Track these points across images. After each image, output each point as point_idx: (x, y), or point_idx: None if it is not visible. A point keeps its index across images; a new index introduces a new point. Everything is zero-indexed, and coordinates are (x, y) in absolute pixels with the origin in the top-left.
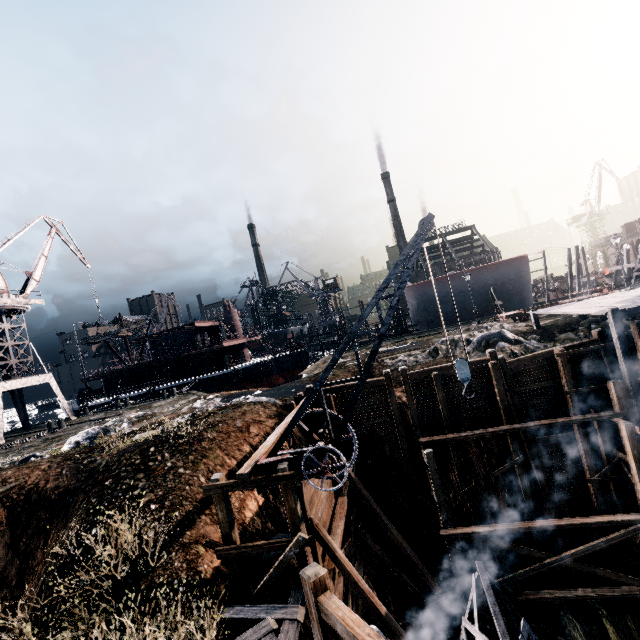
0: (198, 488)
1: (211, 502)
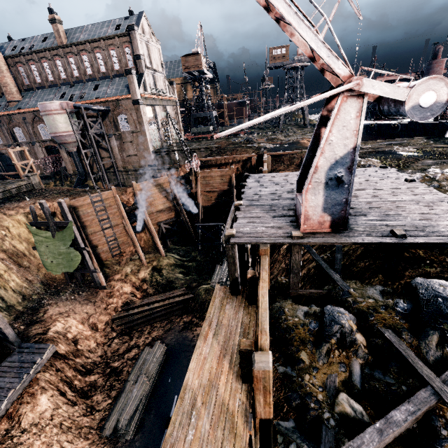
0: (211, 163)
1: (210, 167)
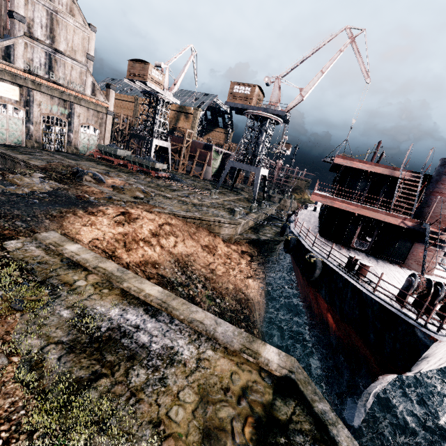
0: None
1: None
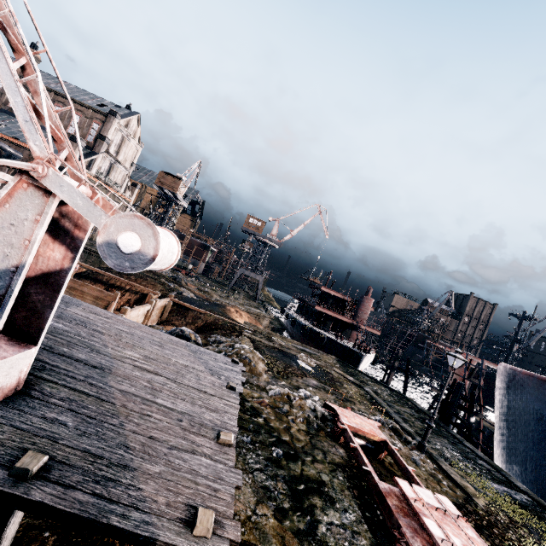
0: (102, 277)
1: (96, 281)
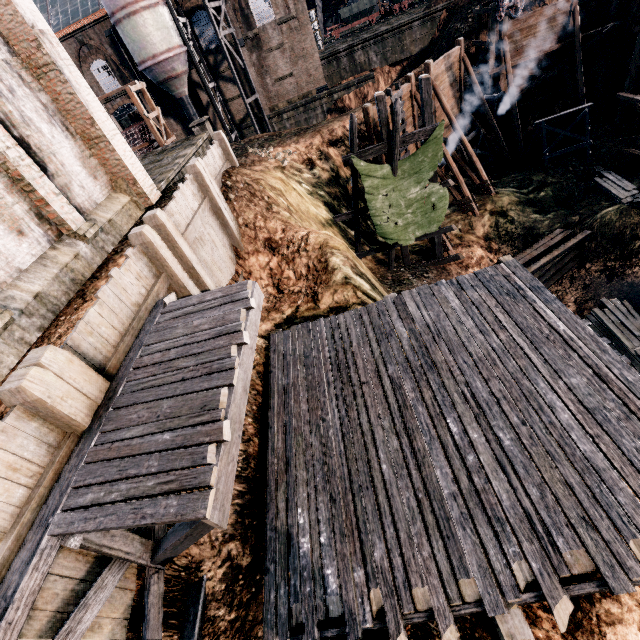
0: None
1: None
